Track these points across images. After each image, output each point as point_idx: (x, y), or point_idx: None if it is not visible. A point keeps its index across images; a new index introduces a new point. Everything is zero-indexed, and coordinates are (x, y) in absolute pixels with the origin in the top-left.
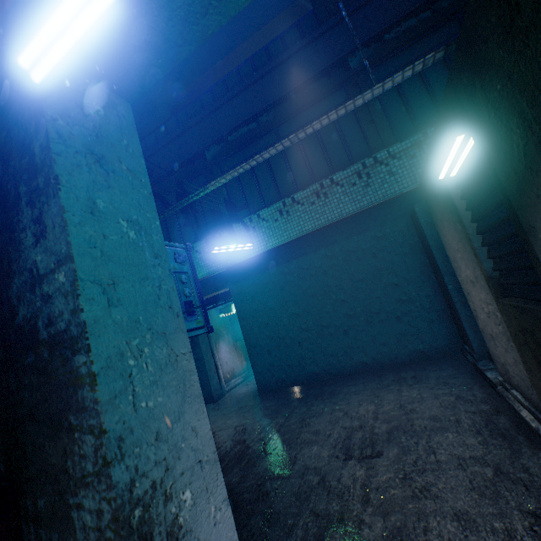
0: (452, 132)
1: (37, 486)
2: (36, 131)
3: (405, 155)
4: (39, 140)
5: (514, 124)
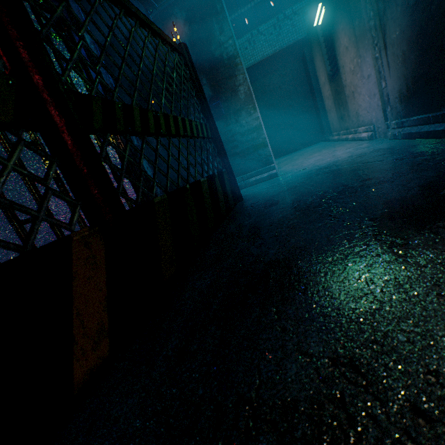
0: (317, 2)
1: (226, 93)
2: (218, 2)
3: (301, 13)
4: (219, 5)
5: (330, 1)
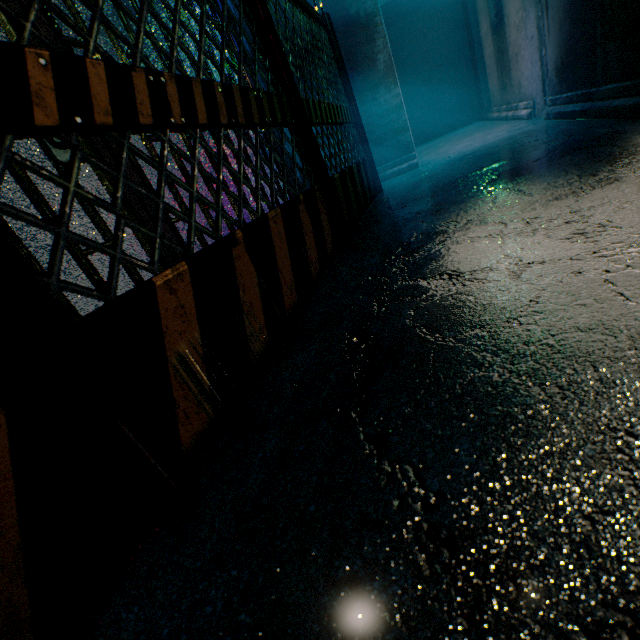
0: None
1: (362, 63)
2: None
3: None
4: None
5: None
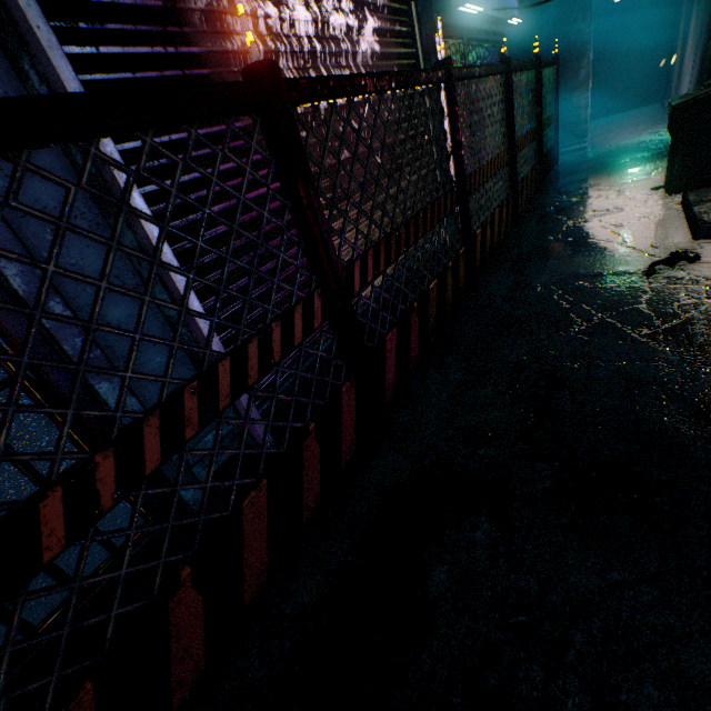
0: None
1: (568, 74)
2: None
3: None
4: None
5: None
